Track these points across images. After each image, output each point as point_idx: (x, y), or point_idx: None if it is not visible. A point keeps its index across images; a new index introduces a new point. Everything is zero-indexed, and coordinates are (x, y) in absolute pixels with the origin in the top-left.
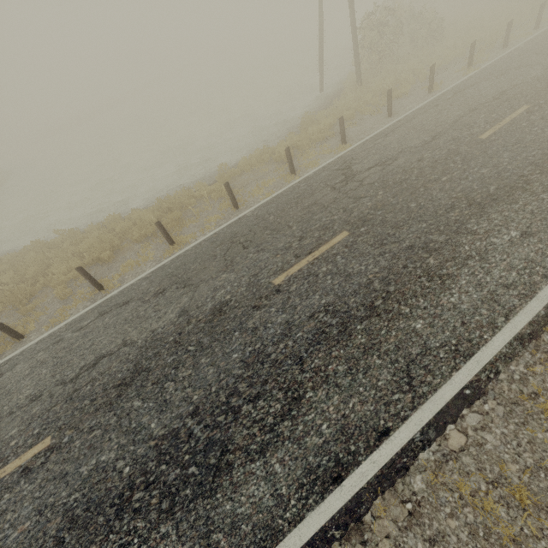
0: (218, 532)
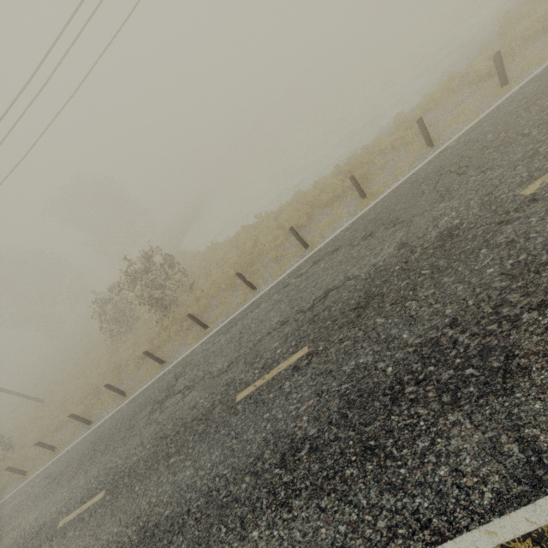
0: (531, 427)
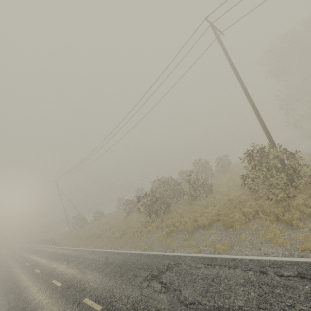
0: None
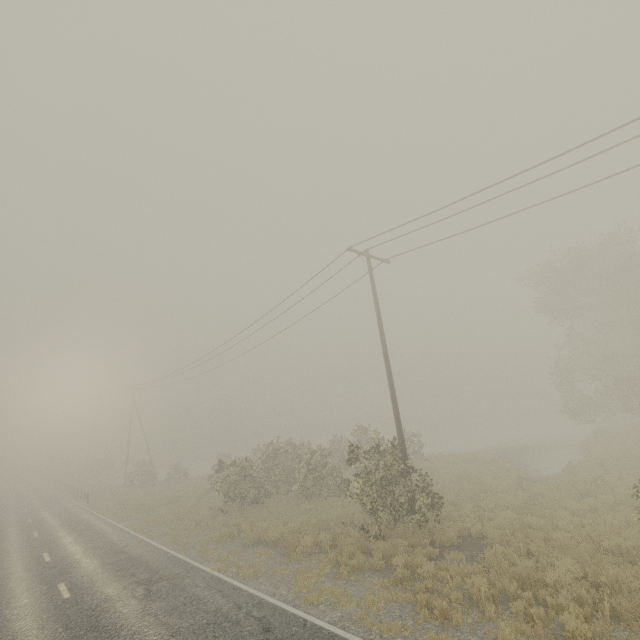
0: None
